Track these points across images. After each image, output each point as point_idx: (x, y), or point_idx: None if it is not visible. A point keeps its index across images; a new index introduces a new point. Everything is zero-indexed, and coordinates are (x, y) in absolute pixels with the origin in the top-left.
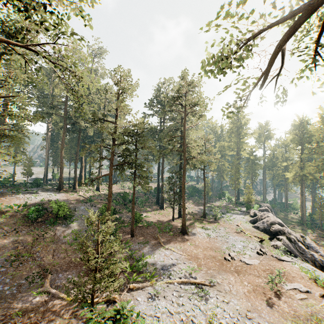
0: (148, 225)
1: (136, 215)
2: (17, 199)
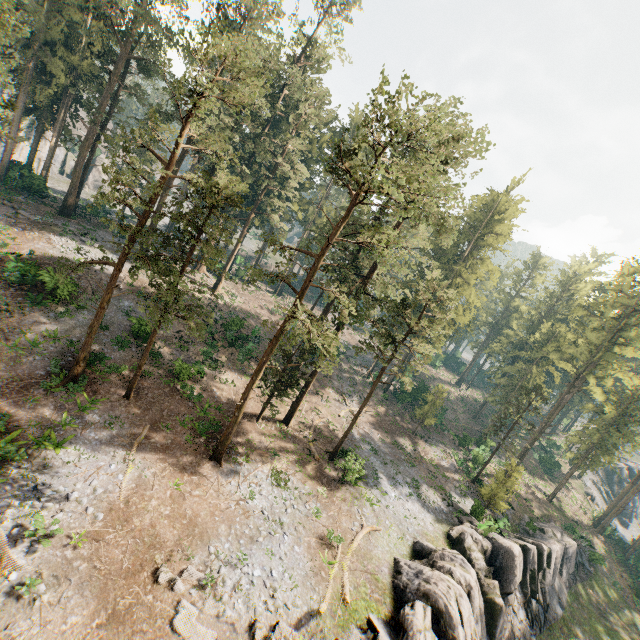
0: (189, 396)
1: (178, 367)
2: (45, 242)
